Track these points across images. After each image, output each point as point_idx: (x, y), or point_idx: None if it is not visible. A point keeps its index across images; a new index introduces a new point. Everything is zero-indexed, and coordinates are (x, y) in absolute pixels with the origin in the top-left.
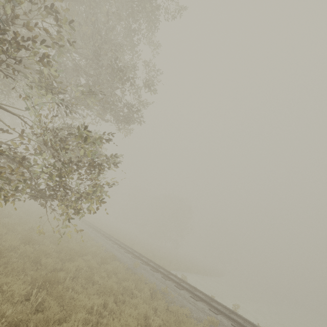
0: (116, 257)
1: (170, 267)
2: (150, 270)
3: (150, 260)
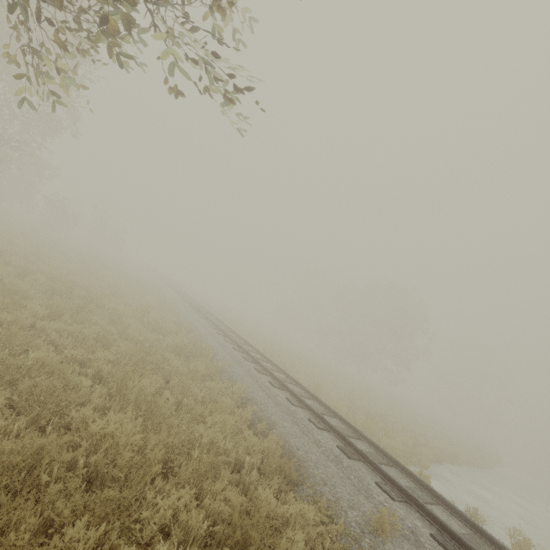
0: (293, 468)
1: (425, 461)
2: (438, 549)
3: (395, 462)
